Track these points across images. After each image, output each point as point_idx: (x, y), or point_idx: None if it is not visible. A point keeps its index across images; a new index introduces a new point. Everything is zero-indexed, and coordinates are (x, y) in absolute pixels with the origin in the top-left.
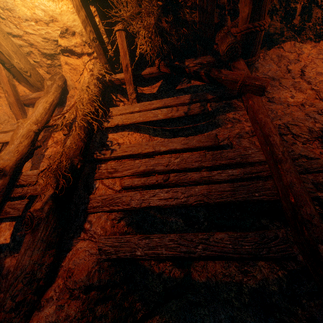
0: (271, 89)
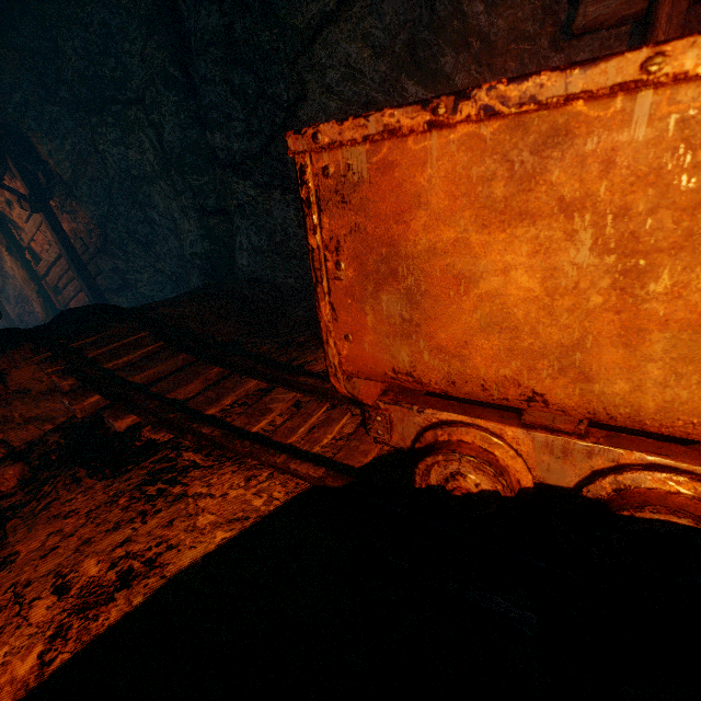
0: (2, 264)
